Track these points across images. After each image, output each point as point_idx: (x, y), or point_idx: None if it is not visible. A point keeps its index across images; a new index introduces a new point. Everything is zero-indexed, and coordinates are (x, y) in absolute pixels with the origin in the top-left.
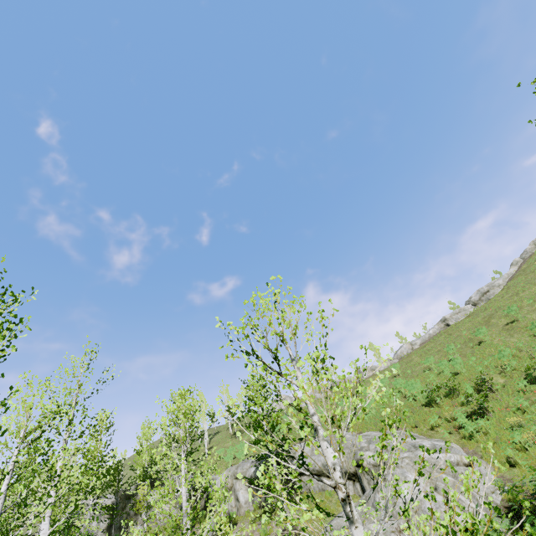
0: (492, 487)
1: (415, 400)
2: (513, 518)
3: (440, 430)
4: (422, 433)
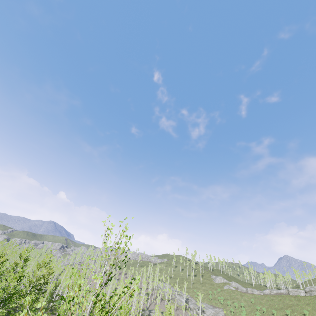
0: None
1: None
2: None
3: None
4: None
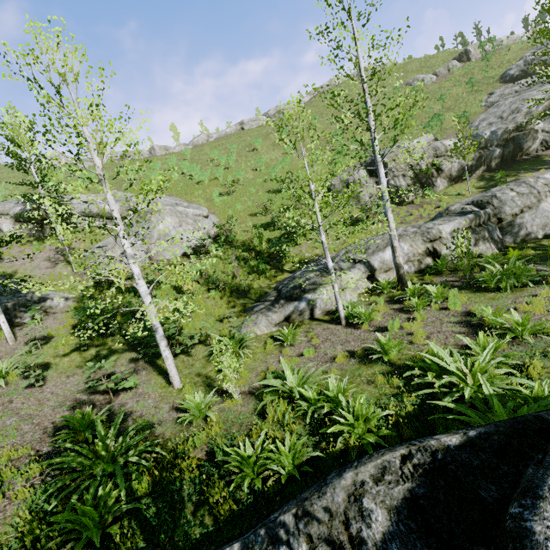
0: (213, 228)
1: (192, 180)
2: (216, 239)
3: (200, 200)
4: (188, 200)
